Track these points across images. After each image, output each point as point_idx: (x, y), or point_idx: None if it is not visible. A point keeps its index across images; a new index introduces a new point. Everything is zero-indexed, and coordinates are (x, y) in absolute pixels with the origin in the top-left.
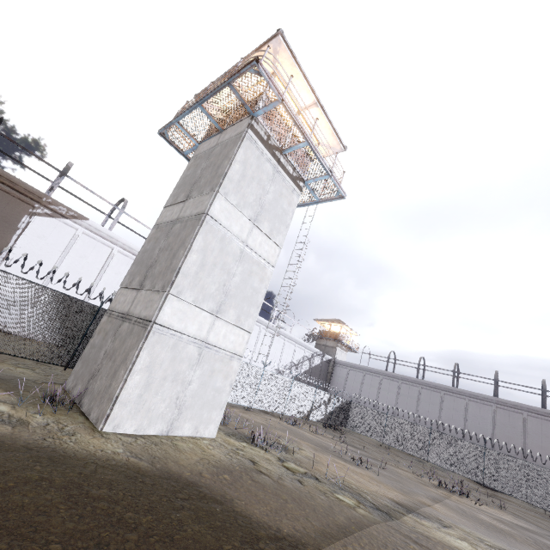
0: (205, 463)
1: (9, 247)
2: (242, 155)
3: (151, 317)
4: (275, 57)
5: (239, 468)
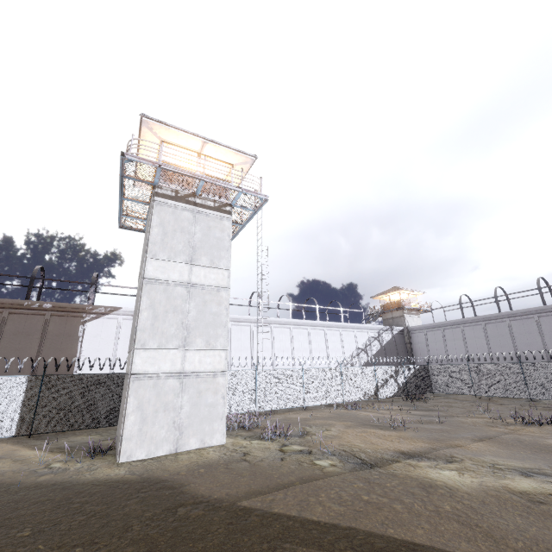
0: (192, 465)
1: (79, 353)
2: (157, 219)
3: (129, 371)
4: (140, 139)
5: (222, 462)
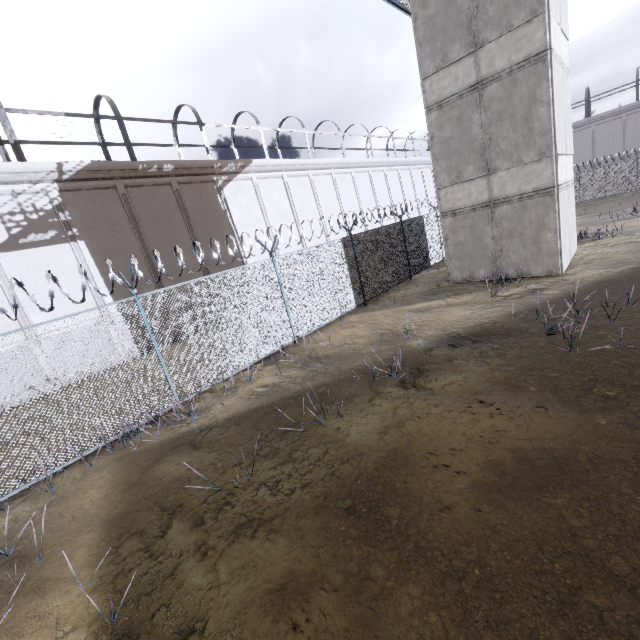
0: (635, 253)
1: (235, 233)
2: None
3: (550, 184)
4: None
5: None
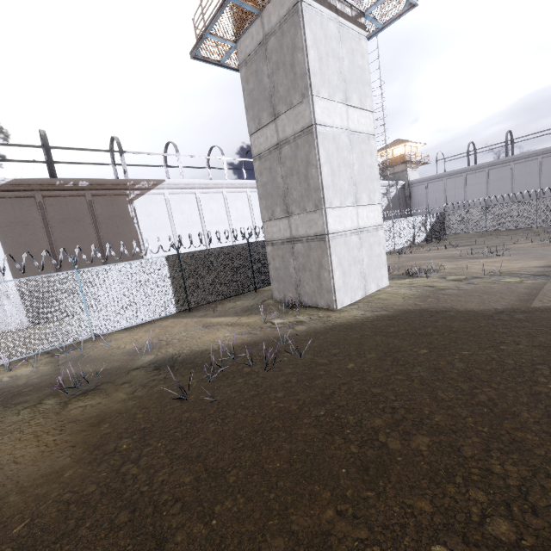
0: (409, 299)
1: (140, 235)
2: (310, 35)
3: (323, 232)
4: None
5: (429, 293)
